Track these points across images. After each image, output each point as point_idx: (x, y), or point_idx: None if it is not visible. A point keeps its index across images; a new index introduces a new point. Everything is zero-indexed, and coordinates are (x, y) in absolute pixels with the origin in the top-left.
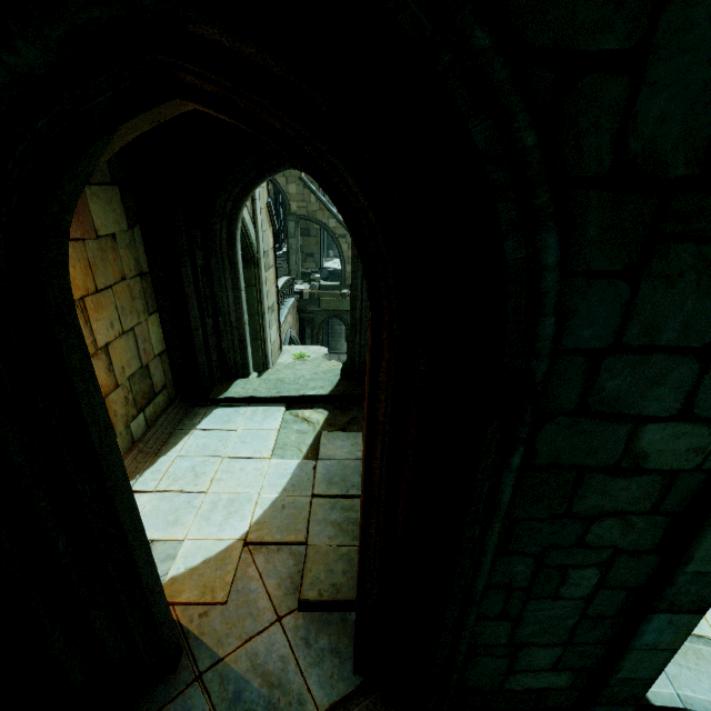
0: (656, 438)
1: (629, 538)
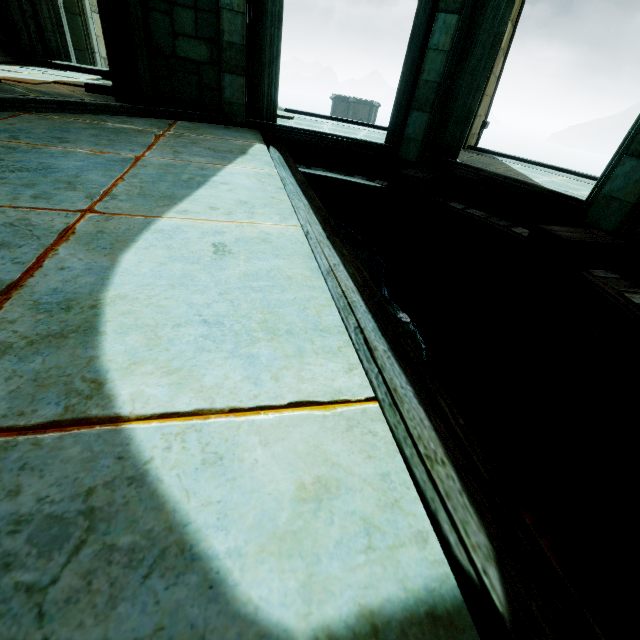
0: None
1: None
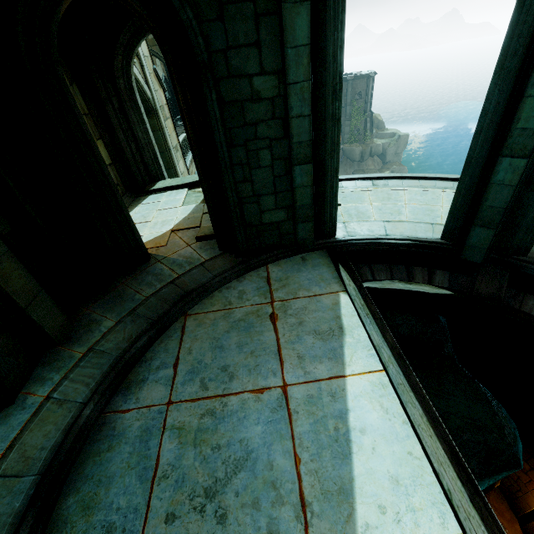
0: (259, 84)
1: (272, 132)
